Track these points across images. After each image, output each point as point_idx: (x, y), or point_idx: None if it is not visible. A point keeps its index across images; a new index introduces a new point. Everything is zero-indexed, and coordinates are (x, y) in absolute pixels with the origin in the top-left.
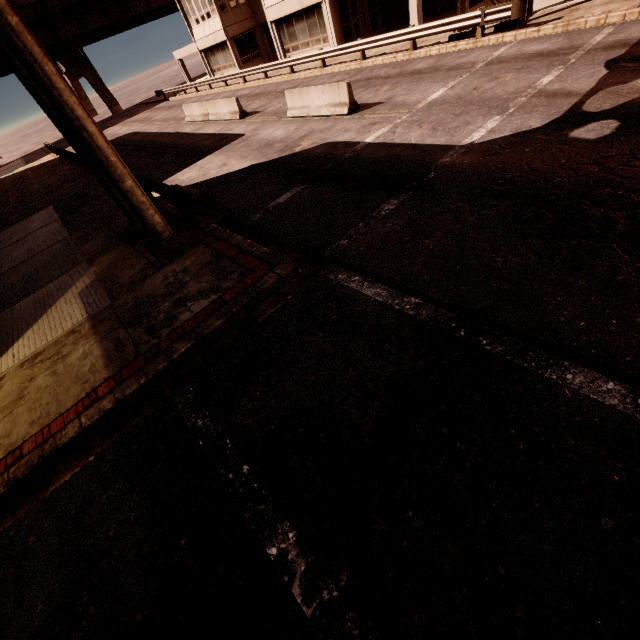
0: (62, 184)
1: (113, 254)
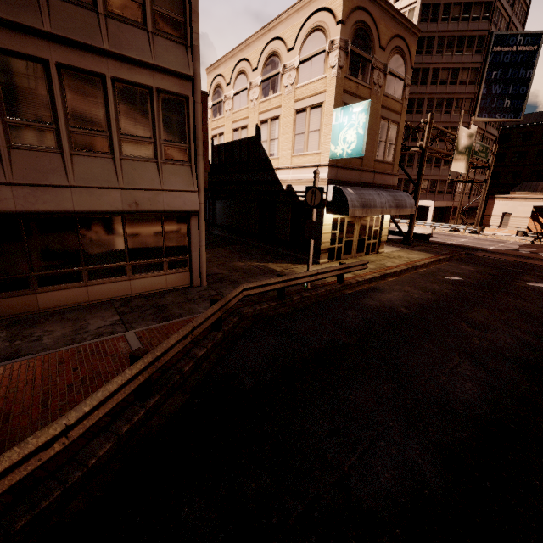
0: None
1: None
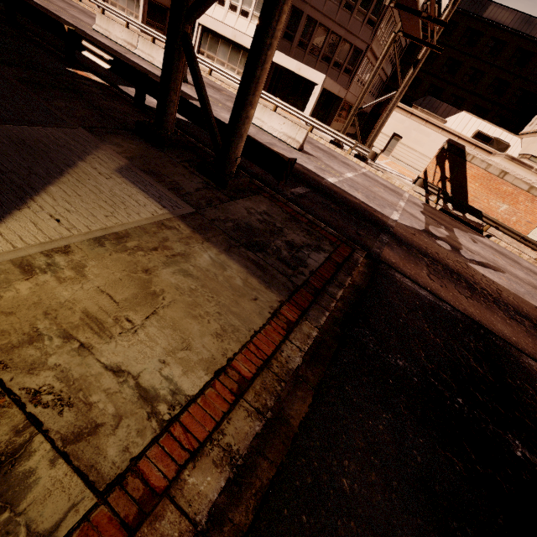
0: None
1: (133, 143)
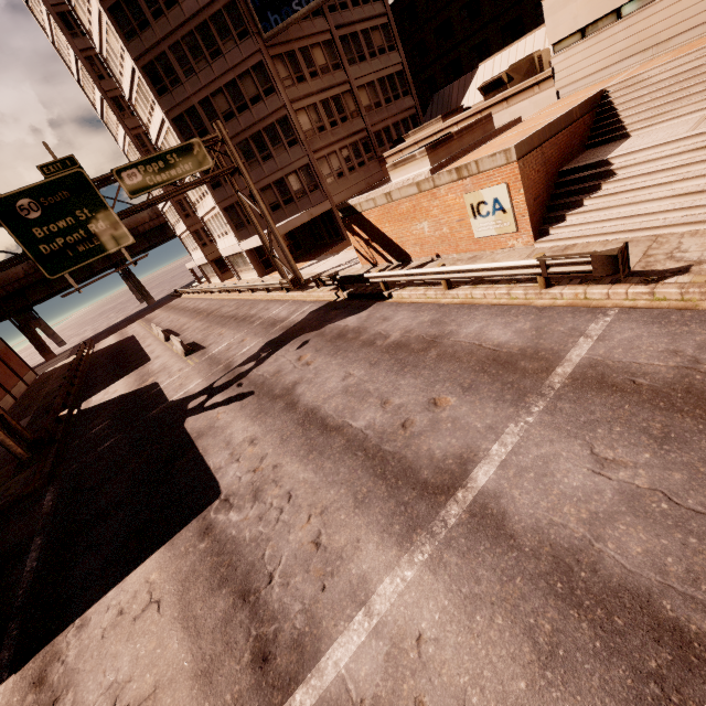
0: (55, 391)
1: (11, 465)
